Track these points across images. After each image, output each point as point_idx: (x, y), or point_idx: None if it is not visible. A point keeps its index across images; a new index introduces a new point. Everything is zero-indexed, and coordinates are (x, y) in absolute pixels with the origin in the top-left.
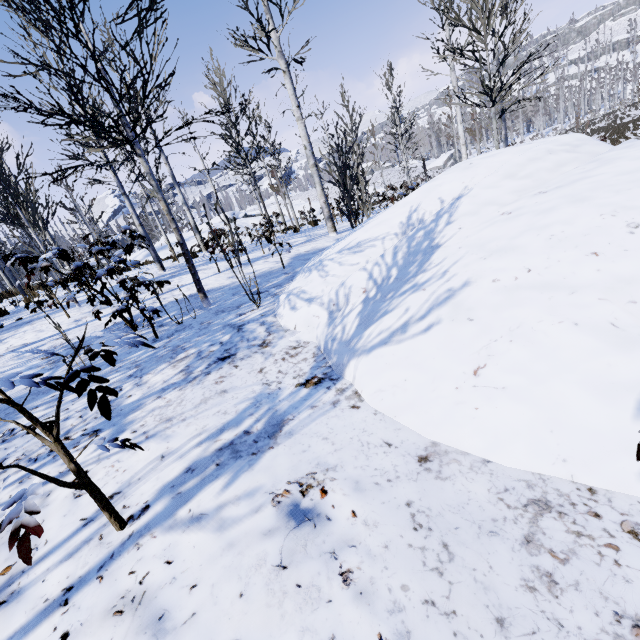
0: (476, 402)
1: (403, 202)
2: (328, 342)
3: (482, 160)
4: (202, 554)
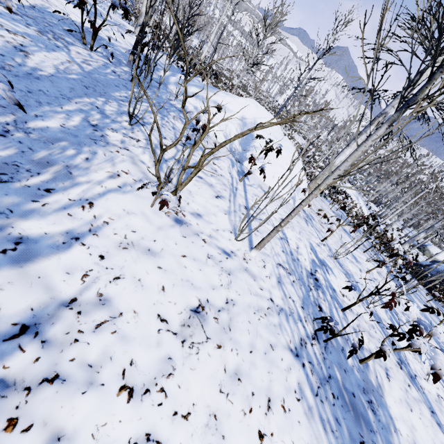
0: (273, 182)
1: (238, 100)
2: (232, 149)
3: (260, 108)
4: (257, 191)
